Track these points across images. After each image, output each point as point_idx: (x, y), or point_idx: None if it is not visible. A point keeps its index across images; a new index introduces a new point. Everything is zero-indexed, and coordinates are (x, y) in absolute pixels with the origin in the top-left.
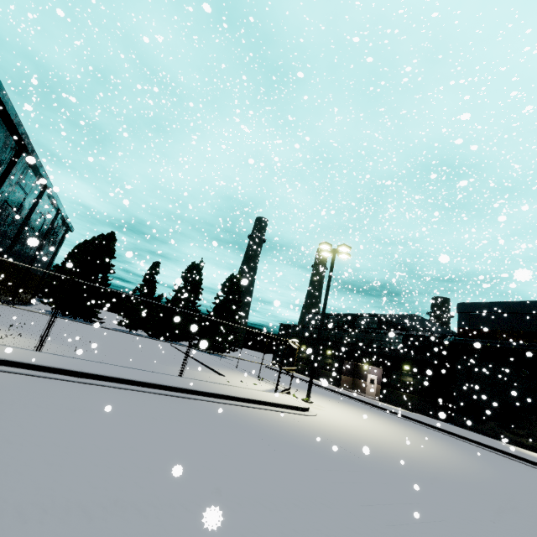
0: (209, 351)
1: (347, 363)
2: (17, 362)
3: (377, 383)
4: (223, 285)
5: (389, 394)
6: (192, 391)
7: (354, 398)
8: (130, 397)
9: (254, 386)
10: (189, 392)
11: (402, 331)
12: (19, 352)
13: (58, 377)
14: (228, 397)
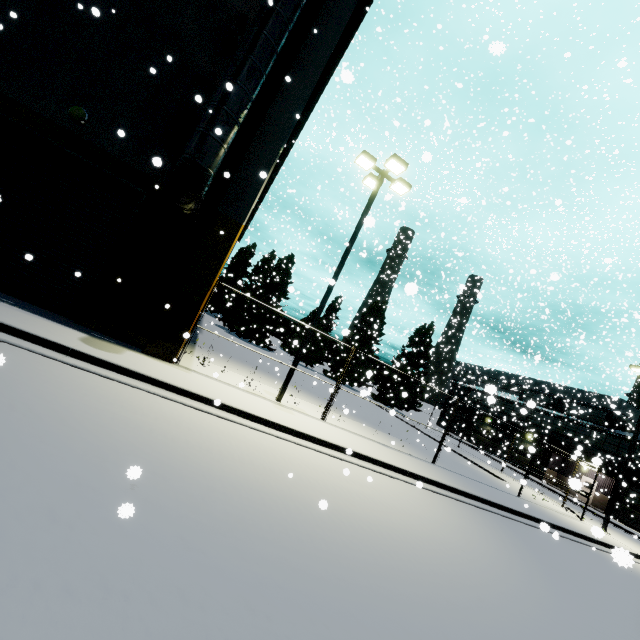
0: (540, 475)
1: (555, 456)
2: (478, 496)
3: (596, 490)
4: (413, 337)
5: (622, 511)
6: (570, 531)
7: (593, 512)
8: (568, 547)
9: (550, 504)
10: (568, 532)
11: (632, 432)
12: (443, 473)
13: (508, 516)
14: (592, 539)
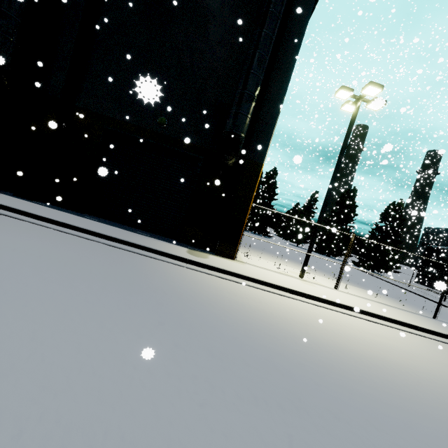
0: None
1: None
2: None
3: None
4: (384, 213)
5: None
6: None
7: None
8: None
9: None
10: None
11: None
12: (446, 326)
13: None
14: None
